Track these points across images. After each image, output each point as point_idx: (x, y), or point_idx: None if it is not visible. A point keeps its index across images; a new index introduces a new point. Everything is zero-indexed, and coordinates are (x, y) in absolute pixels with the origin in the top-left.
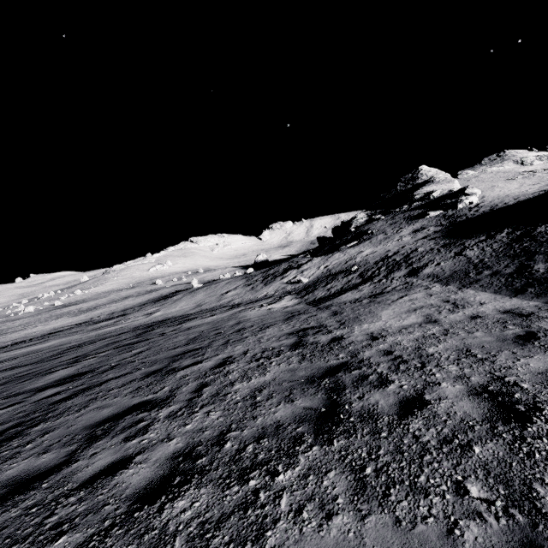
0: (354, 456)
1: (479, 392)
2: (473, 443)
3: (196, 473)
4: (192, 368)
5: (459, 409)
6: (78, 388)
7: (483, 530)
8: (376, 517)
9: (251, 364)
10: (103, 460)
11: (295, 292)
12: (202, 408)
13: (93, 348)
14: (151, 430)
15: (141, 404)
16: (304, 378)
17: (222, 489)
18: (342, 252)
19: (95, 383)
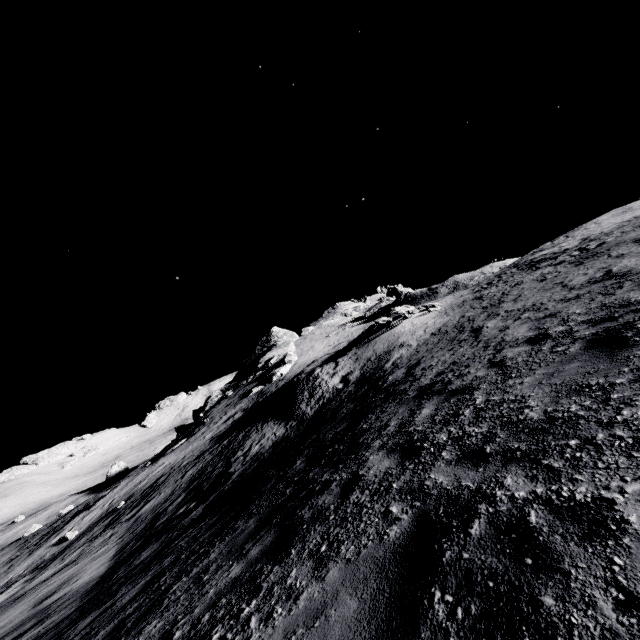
0: None
1: None
2: None
3: None
4: None
5: None
6: None
7: None
8: None
9: None
10: None
11: (45, 563)
12: None
13: None
14: None
15: None
16: None
17: None
18: (153, 465)
19: None
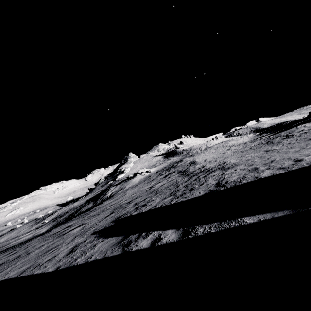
0: None
1: None
2: None
3: None
4: None
5: None
6: None
7: None
8: None
9: None
10: None
11: (39, 227)
12: None
13: None
14: None
15: None
16: None
17: None
18: (72, 204)
19: None
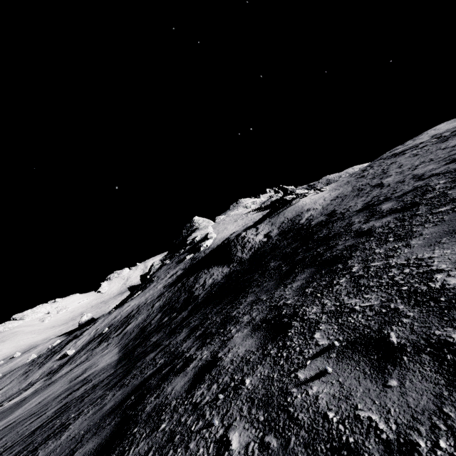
0: None
1: None
2: None
3: None
4: None
5: None
6: None
7: None
8: None
9: None
10: None
11: (55, 370)
12: None
13: None
14: None
15: None
16: None
17: None
18: (120, 308)
19: None
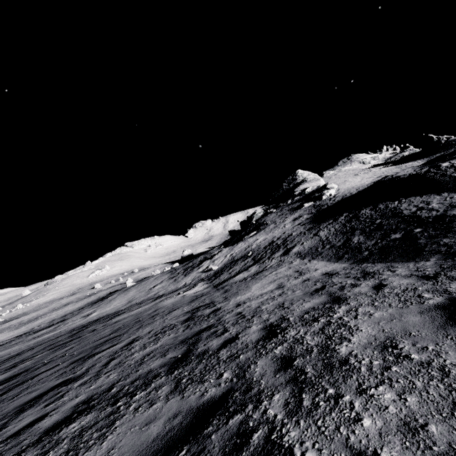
0: (181, 376)
1: (267, 327)
2: (242, 354)
3: (88, 409)
4: (107, 350)
5: (249, 338)
6: (13, 385)
7: (216, 389)
8: (174, 399)
9: (150, 338)
10: (26, 421)
11: (207, 278)
12: (105, 374)
13: (31, 354)
14: (65, 395)
15: (62, 382)
16: (180, 341)
17: (100, 411)
18: (244, 241)
19: (28, 378)
